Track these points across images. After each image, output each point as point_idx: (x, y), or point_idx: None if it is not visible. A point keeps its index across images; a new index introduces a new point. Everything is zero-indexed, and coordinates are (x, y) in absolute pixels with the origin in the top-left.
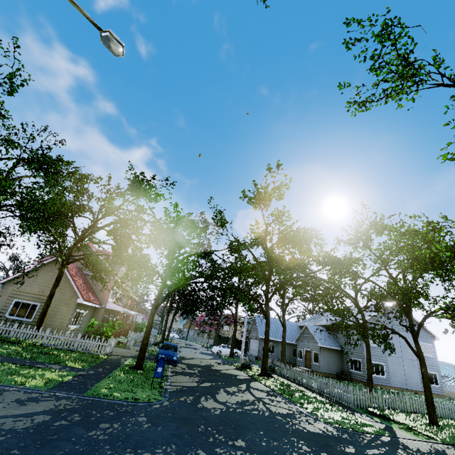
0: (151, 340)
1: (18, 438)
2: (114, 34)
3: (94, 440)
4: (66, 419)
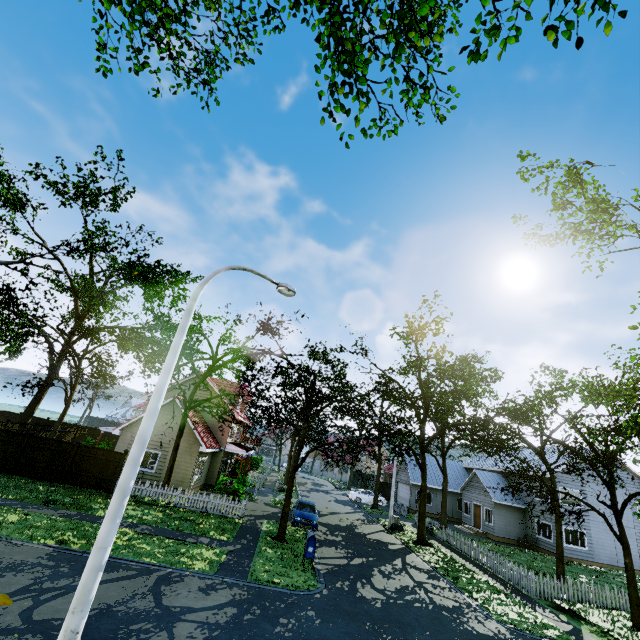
0: (271, 479)
1: (227, 633)
2: (288, 286)
3: (283, 637)
4: (250, 613)
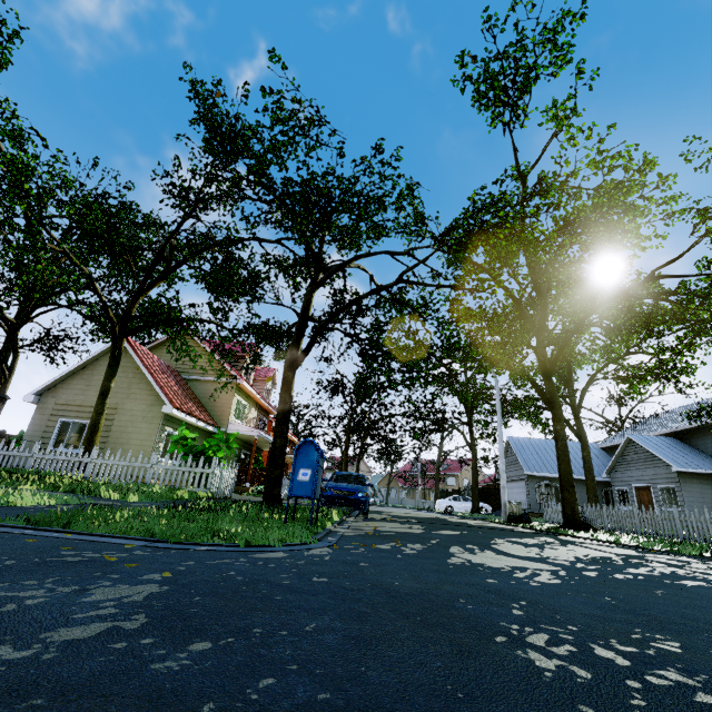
0: None
1: None
2: None
3: None
4: None
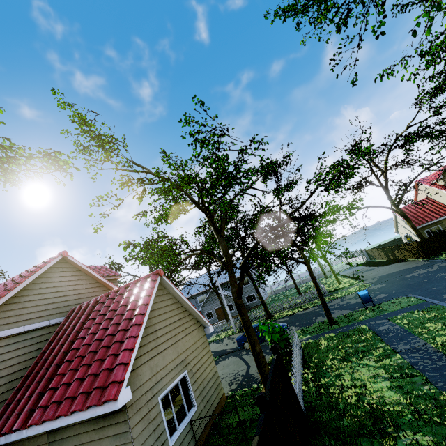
0: None
1: None
2: None
3: None
4: None
